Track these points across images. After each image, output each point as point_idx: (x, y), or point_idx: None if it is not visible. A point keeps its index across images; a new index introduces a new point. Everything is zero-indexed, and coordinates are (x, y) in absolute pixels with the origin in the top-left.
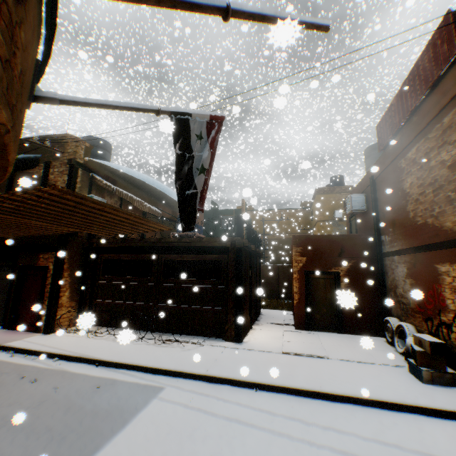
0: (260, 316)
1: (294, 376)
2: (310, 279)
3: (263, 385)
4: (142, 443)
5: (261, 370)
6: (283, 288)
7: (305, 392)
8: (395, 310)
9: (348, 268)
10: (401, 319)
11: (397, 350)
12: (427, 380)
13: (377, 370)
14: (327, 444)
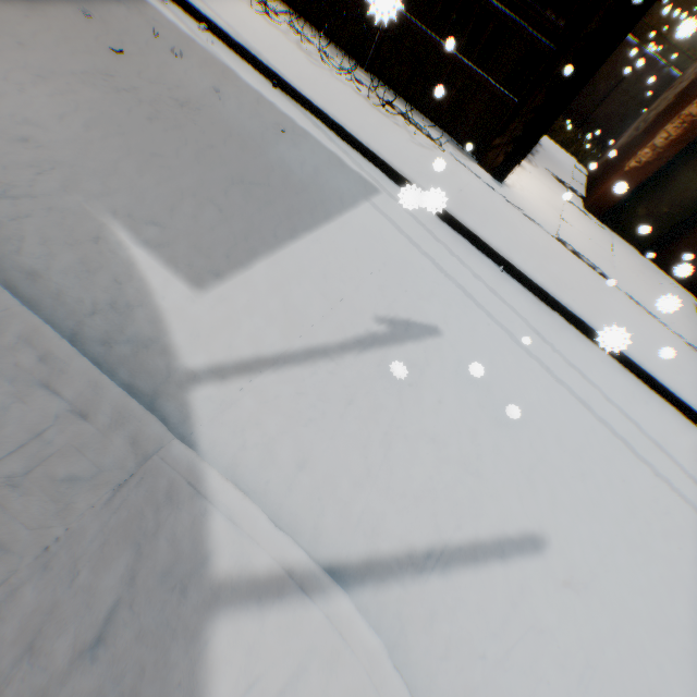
0: (536, 148)
1: (561, 284)
2: None
3: (515, 271)
4: (353, 260)
5: (520, 249)
6: (603, 113)
7: (563, 312)
8: None
9: None
10: None
11: None
12: None
13: (665, 339)
14: (566, 384)
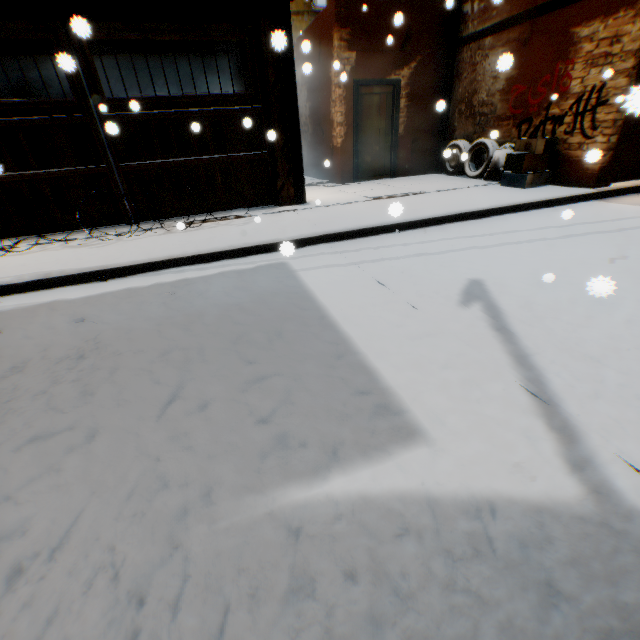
0: None
1: (425, 209)
2: (360, 98)
3: (404, 225)
4: (377, 302)
5: (384, 214)
6: None
7: (450, 219)
8: (463, 130)
9: (412, 74)
10: (473, 139)
11: (471, 175)
12: (528, 185)
13: (480, 190)
14: (530, 239)
